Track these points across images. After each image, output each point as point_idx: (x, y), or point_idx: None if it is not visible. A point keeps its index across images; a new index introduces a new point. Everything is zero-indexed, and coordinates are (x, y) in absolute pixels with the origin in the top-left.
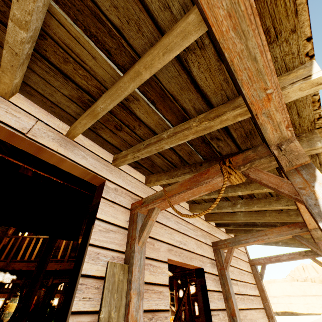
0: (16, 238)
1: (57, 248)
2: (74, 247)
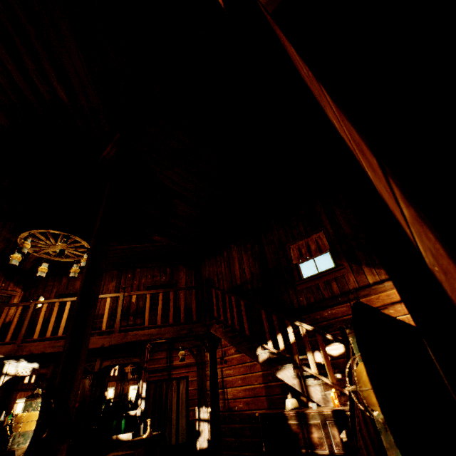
0: (27, 310)
1: (97, 317)
2: (123, 313)
